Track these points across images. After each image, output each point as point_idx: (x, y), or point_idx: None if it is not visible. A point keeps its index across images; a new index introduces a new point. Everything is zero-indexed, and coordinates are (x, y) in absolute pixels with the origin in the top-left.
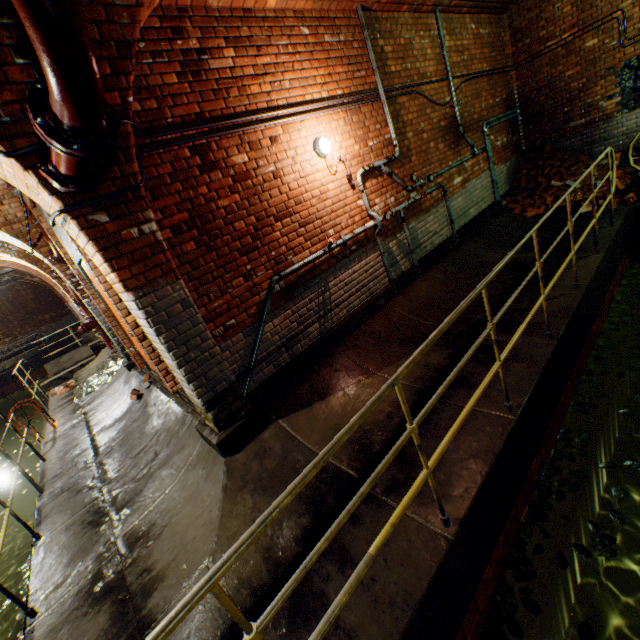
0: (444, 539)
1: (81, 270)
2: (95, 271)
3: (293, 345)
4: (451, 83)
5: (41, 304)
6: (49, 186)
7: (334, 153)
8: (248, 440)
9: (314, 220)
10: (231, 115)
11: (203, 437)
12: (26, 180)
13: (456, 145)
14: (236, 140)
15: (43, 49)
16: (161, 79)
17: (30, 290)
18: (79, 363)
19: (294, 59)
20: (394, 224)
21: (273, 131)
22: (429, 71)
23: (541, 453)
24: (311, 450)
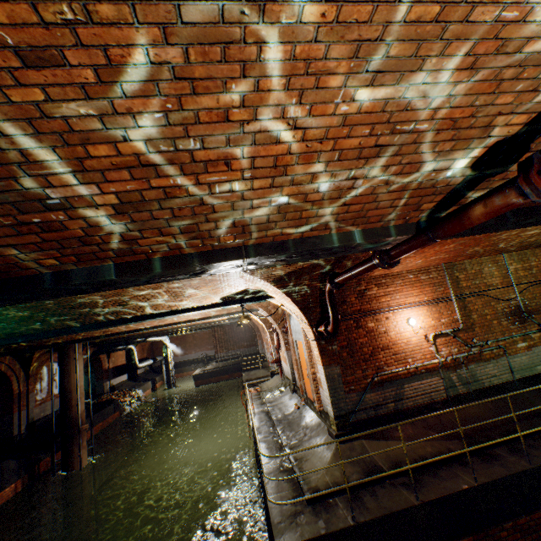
0: (413, 502)
1: (295, 342)
2: (307, 349)
3: (378, 408)
4: (515, 288)
5: (245, 335)
6: (314, 332)
7: (418, 324)
8: (347, 440)
9: (400, 353)
10: (371, 309)
11: (328, 432)
12: (308, 328)
13: (521, 322)
14: (370, 318)
15: (332, 325)
16: (349, 299)
17: (243, 326)
18: (262, 378)
19: (403, 287)
20: (455, 363)
21: (387, 314)
22: (495, 282)
23: (516, 535)
24: (373, 457)
